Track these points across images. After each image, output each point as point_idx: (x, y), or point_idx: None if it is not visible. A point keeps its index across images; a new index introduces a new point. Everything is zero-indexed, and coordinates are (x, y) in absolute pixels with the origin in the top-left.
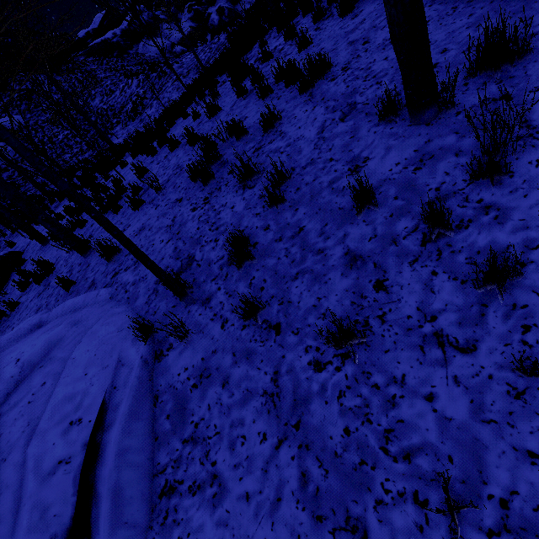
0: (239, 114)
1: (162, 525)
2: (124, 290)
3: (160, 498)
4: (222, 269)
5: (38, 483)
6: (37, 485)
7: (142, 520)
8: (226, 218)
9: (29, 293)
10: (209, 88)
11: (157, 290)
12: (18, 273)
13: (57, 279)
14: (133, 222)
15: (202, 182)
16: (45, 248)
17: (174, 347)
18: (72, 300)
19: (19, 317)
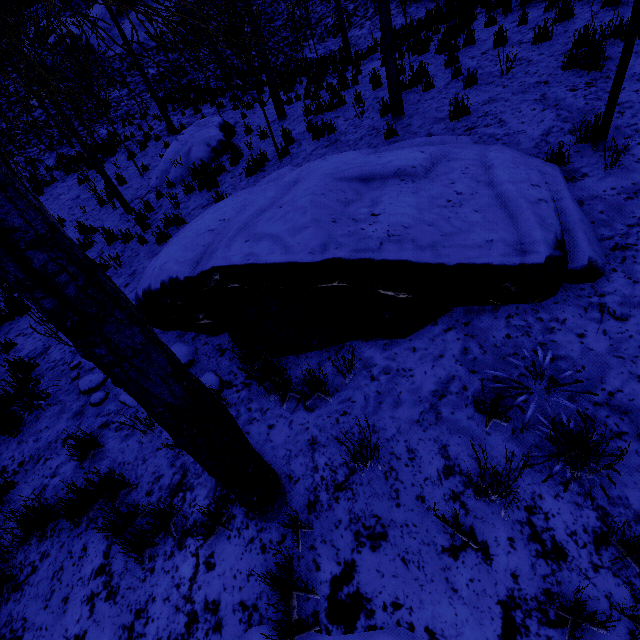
0: (614, 21)
1: (621, 263)
2: (493, 138)
3: (612, 251)
4: (638, 132)
5: (529, 204)
6: (530, 205)
7: (602, 257)
8: (630, 98)
9: (300, 147)
10: (522, 2)
11: (546, 140)
12: (262, 135)
13: (387, 124)
14: (469, 97)
15: (589, 66)
16: (283, 122)
17: (590, 175)
18: (423, 138)
19: (305, 159)
